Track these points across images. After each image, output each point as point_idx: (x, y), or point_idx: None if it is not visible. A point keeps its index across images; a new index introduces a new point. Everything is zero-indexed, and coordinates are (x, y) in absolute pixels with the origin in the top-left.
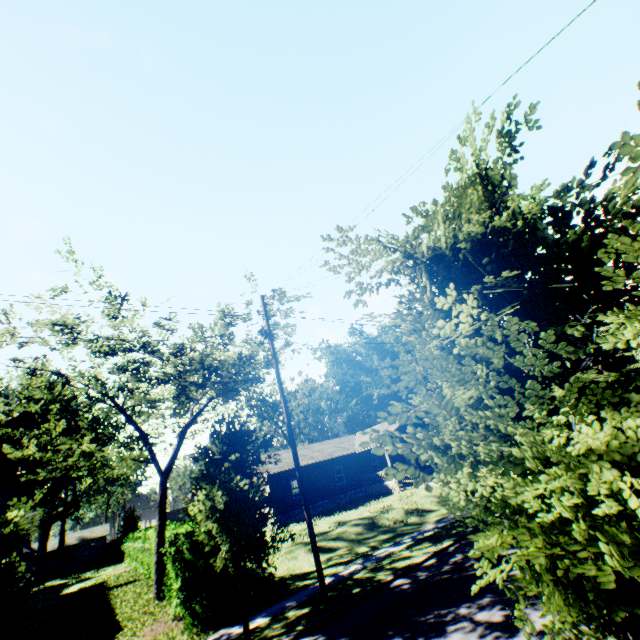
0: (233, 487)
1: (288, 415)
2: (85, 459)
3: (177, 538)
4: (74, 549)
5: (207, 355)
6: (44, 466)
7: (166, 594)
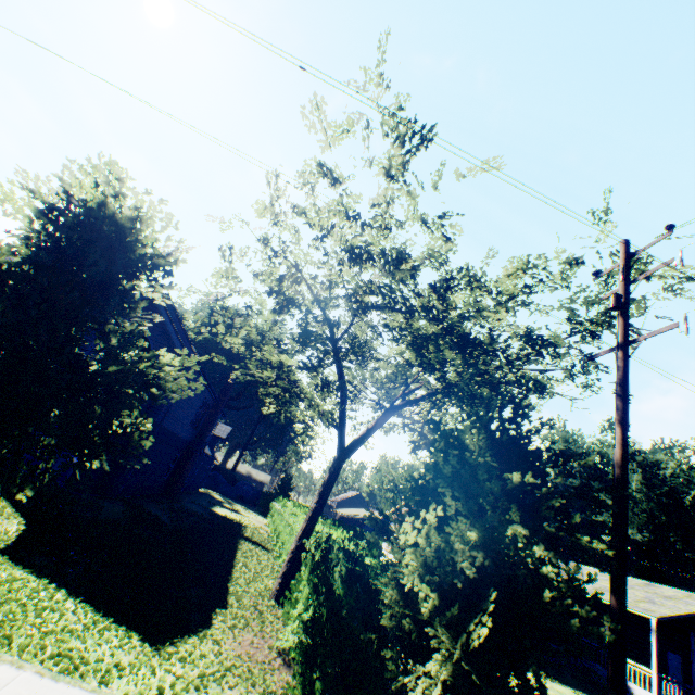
0: (508, 544)
1: (625, 468)
2: (277, 373)
3: (328, 543)
4: (240, 478)
5: (479, 309)
6: (241, 364)
7: (285, 604)
